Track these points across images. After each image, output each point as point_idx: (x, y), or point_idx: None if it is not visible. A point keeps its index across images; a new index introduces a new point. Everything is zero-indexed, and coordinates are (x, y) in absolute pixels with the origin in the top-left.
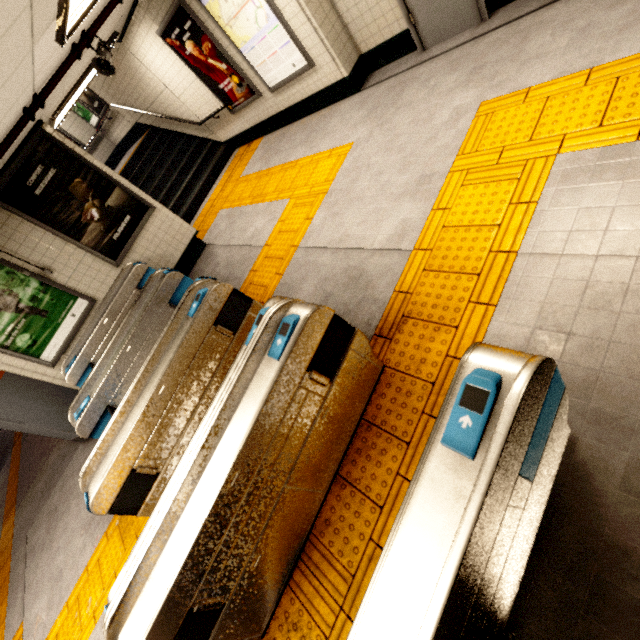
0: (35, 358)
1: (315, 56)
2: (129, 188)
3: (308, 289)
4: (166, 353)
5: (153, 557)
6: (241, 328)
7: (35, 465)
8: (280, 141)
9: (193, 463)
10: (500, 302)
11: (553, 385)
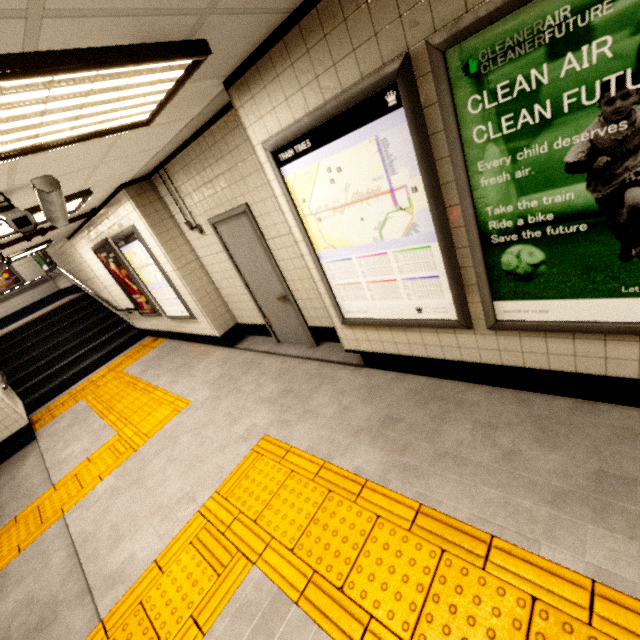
0: None
1: (196, 314)
2: None
3: (7, 605)
4: None
5: None
6: None
7: None
8: (168, 354)
9: None
10: None
11: None
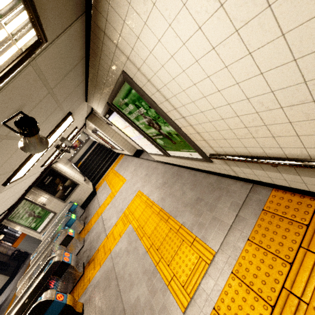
0: (35, 231)
1: (123, 149)
2: (72, 179)
3: (93, 233)
4: (46, 251)
5: (9, 314)
6: (68, 245)
7: None
8: (124, 162)
9: (22, 293)
10: (101, 266)
11: (55, 303)
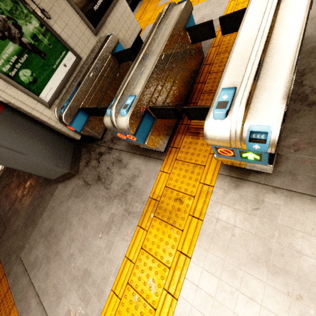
0: (35, 95)
1: None
2: None
3: None
4: None
5: None
6: None
7: (7, 211)
8: None
9: None
10: None
11: None
